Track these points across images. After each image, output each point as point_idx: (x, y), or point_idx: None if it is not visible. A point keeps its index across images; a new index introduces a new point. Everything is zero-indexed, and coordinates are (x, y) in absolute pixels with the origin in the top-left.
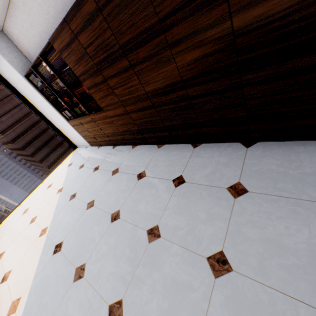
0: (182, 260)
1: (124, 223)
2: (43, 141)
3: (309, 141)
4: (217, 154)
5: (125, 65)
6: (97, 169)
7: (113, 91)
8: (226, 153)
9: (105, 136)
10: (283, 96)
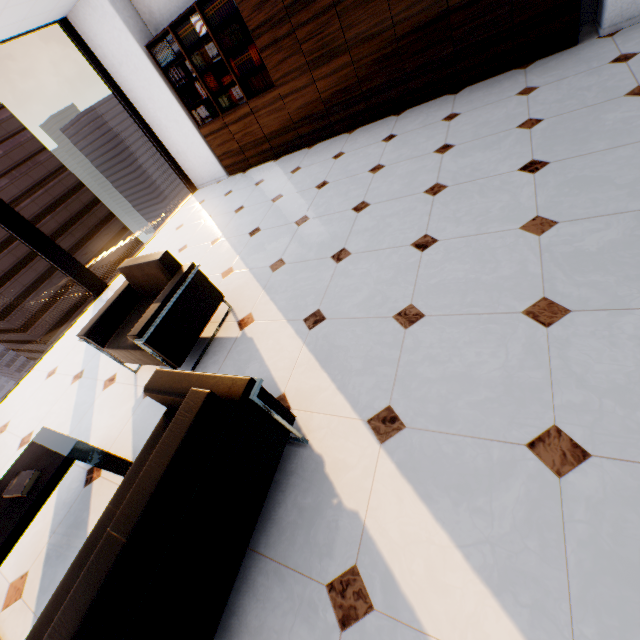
0: (412, 163)
1: (337, 182)
2: (24, 284)
3: (508, 72)
4: (425, 110)
5: (326, 5)
6: (261, 182)
7: (300, 47)
8: (435, 105)
9: (264, 142)
10: (483, 21)
